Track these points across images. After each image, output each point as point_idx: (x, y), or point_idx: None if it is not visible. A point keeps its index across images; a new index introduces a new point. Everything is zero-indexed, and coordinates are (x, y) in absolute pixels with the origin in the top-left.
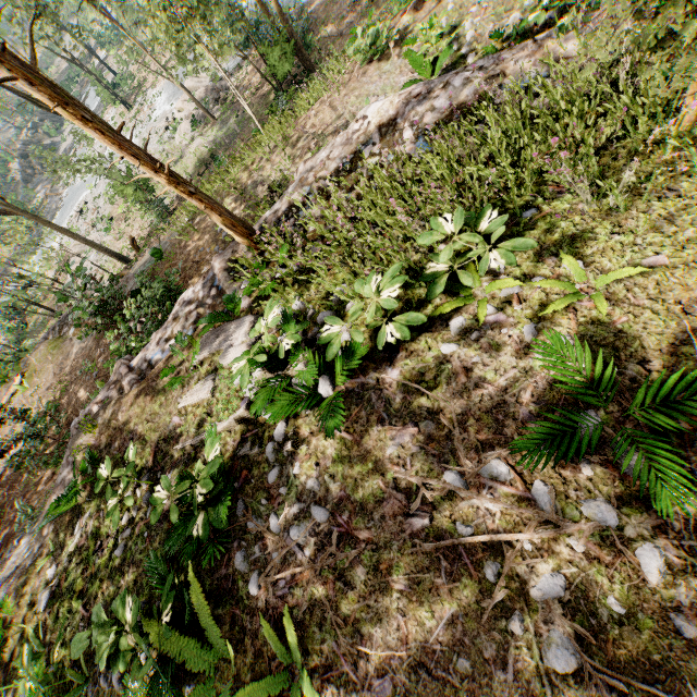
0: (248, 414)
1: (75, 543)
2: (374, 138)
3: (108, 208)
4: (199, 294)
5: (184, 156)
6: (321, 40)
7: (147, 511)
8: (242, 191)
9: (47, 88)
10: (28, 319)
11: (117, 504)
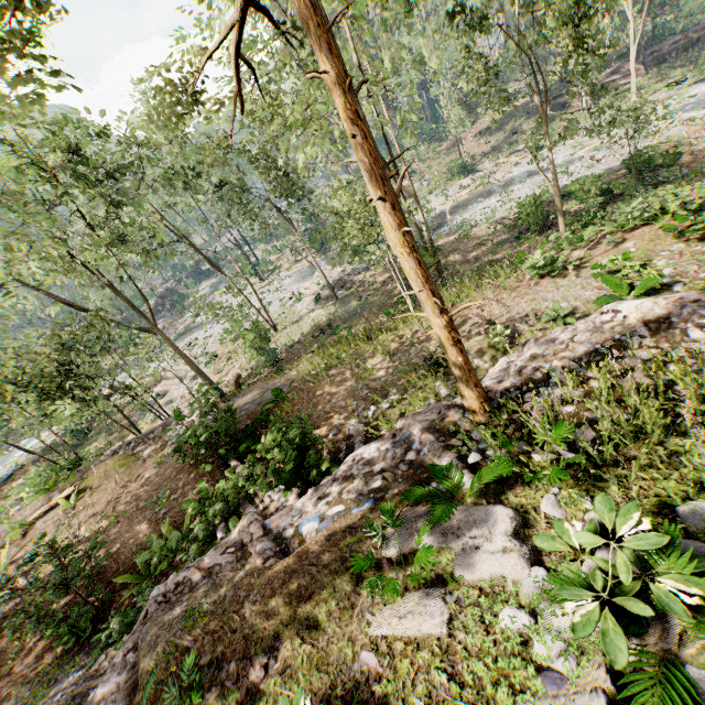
0: None
1: None
2: (639, 331)
3: (215, 346)
4: (387, 454)
5: (302, 320)
6: (448, 262)
7: None
8: (392, 355)
9: (402, 213)
10: (94, 426)
11: None
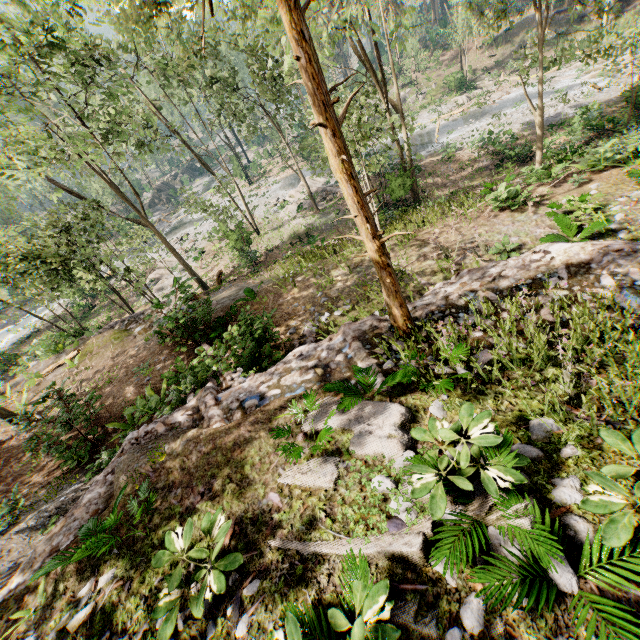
0: (419, 556)
1: (80, 620)
2: (560, 273)
3: (204, 243)
4: (322, 354)
5: (283, 227)
6: (426, 184)
7: (206, 629)
8: (352, 269)
9: (342, 141)
10: (97, 303)
11: (175, 602)
